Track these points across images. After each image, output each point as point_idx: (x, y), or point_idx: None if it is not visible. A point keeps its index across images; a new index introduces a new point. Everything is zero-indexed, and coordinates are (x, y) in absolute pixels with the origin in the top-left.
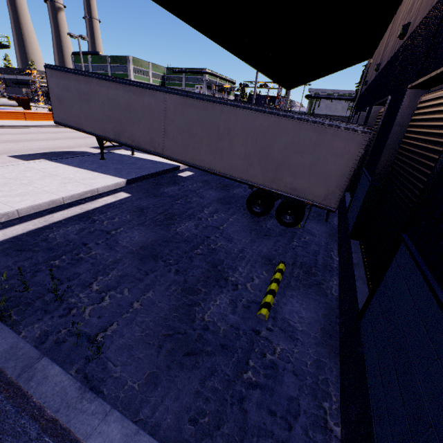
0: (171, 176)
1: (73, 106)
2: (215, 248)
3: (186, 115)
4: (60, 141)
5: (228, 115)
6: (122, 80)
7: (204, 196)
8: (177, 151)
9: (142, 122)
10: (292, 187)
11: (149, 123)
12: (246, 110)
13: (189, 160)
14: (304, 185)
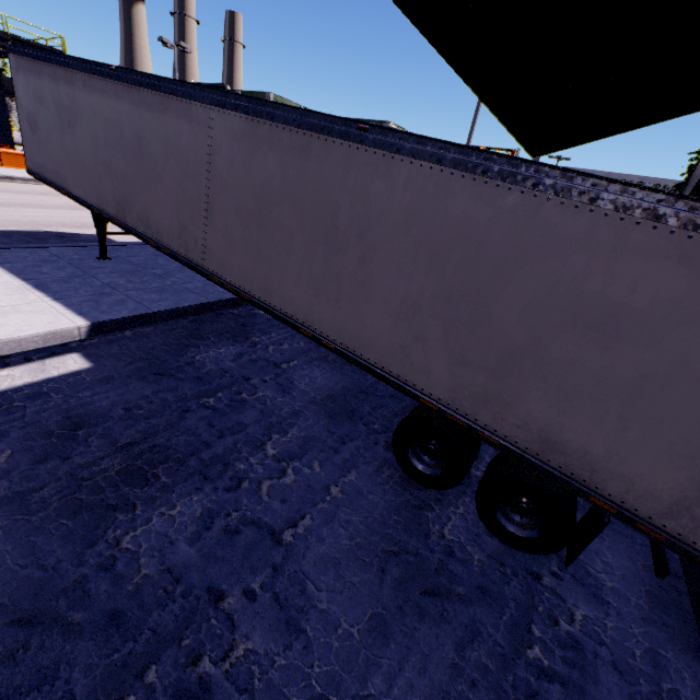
0: (242, 313)
1: (50, 138)
2: (211, 683)
3: (256, 171)
4: (81, 213)
5: (364, 177)
6: (128, 74)
7: (292, 386)
8: (233, 263)
9: (165, 181)
10: (548, 438)
11: (178, 185)
12: (423, 162)
13: (257, 292)
14: (595, 444)
